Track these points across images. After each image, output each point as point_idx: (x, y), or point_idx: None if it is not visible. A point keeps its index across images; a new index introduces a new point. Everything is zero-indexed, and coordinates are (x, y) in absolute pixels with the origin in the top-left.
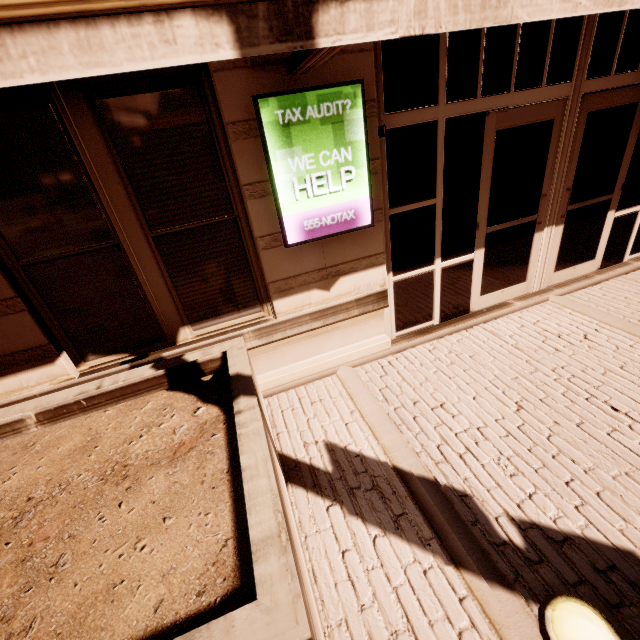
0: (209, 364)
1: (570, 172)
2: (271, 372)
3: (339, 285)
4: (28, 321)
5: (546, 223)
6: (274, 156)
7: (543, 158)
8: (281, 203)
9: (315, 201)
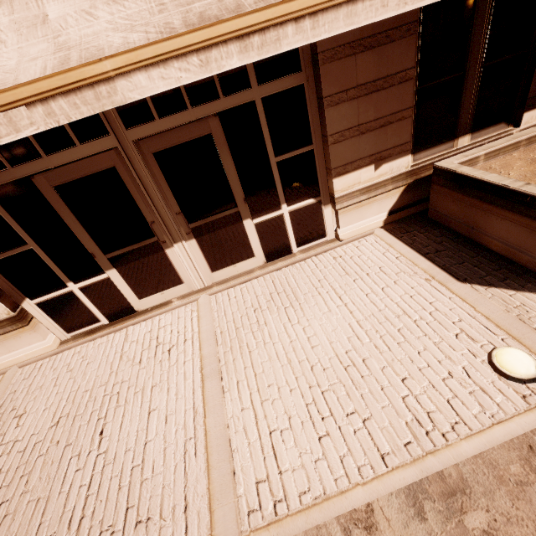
0: None
1: (170, 200)
2: None
3: None
4: None
5: (172, 241)
6: None
7: (127, 196)
8: None
9: None
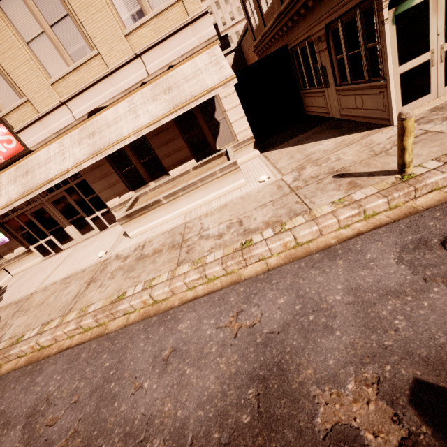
0: None
1: (60, 214)
2: (16, 270)
3: (15, 251)
4: None
5: (65, 226)
6: None
7: (48, 214)
8: None
9: None
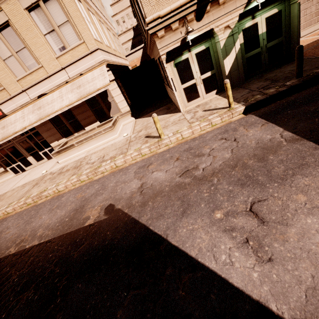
0: None
1: (24, 150)
2: None
3: None
4: None
5: (27, 156)
6: None
7: (17, 150)
8: None
9: None
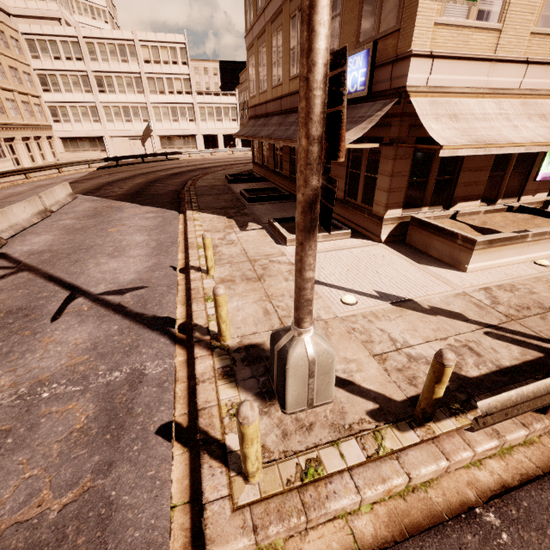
0: (515, 208)
1: None
2: None
3: (536, 196)
4: (483, 188)
5: None
6: (547, 158)
7: None
8: (541, 169)
9: (548, 170)
